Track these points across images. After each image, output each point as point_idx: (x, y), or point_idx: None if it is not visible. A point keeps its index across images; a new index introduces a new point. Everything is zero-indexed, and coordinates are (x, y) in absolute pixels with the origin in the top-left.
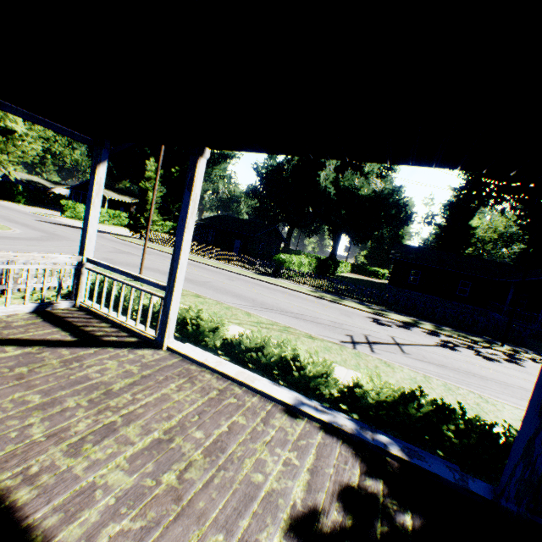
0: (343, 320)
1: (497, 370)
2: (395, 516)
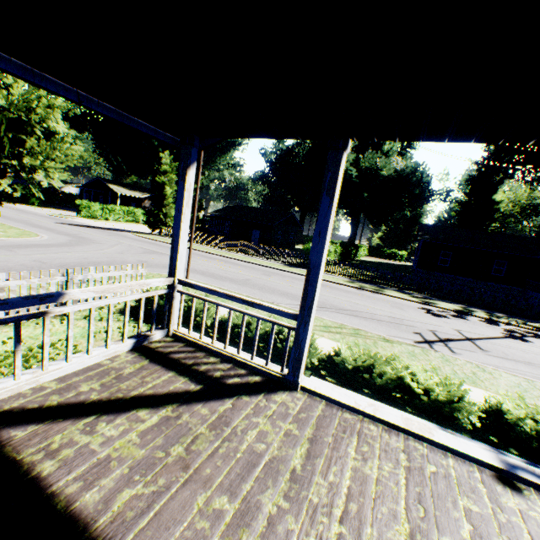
0: (399, 314)
1: None
2: None
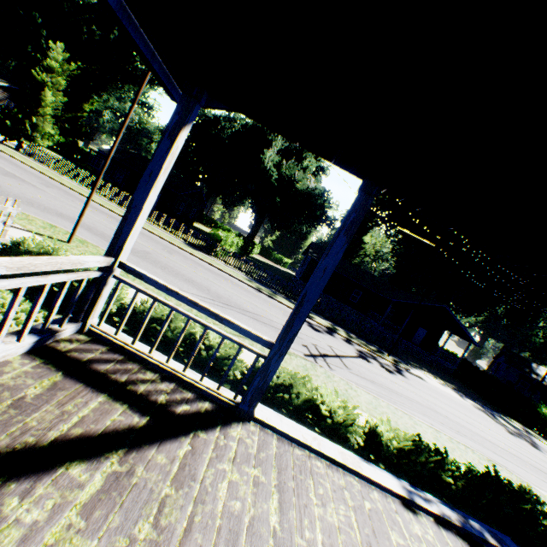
0: None
1: (399, 384)
2: None
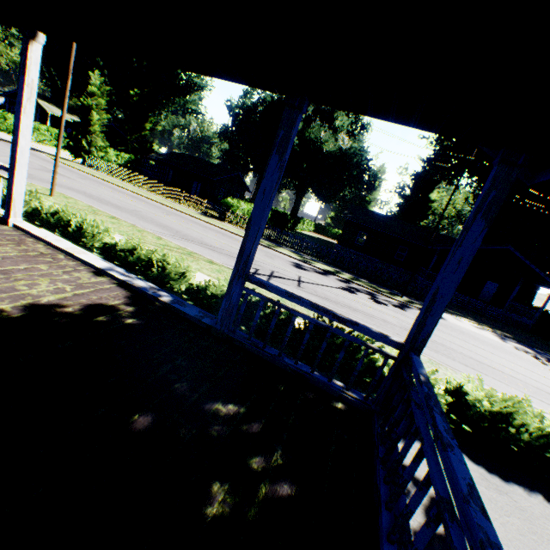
0: (262, 259)
1: (376, 309)
2: (122, 318)
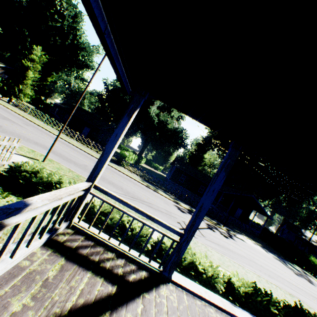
0: (168, 208)
1: (232, 245)
2: None
